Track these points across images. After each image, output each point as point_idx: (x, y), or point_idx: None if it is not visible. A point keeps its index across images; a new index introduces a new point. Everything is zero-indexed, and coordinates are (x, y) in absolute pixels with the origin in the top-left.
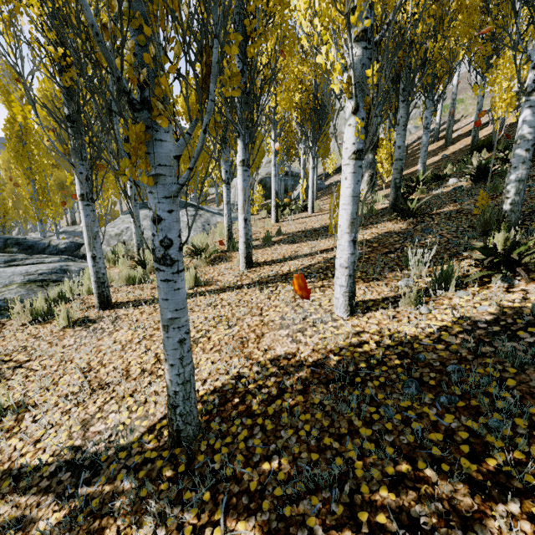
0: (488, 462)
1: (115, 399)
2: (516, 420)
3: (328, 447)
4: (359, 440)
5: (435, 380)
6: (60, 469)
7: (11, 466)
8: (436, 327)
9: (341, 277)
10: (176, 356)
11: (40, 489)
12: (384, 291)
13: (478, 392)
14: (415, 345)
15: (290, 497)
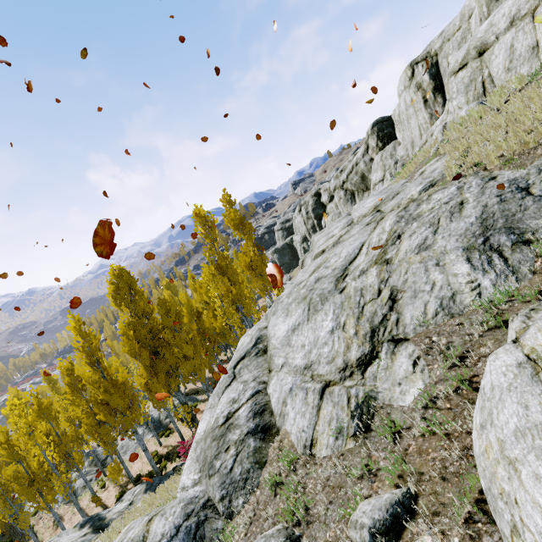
0: None
1: None
2: None
3: None
4: None
5: None
6: None
7: None
8: None
9: None
10: None
11: None
12: None
13: None
14: None
15: None
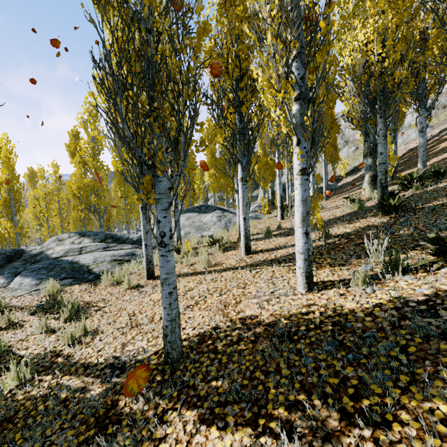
0: (363, 402)
1: (142, 333)
2: (400, 376)
3: (257, 378)
4: (279, 376)
5: (352, 343)
6: (106, 367)
7: (85, 361)
8: (373, 303)
9: (298, 260)
10: (167, 302)
11: (95, 375)
12: (344, 274)
13: (381, 354)
14: (349, 316)
15: (221, 403)
